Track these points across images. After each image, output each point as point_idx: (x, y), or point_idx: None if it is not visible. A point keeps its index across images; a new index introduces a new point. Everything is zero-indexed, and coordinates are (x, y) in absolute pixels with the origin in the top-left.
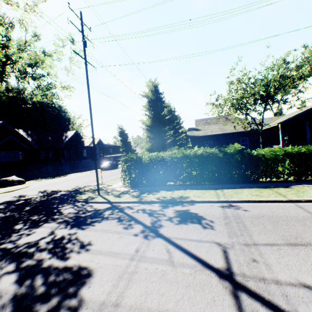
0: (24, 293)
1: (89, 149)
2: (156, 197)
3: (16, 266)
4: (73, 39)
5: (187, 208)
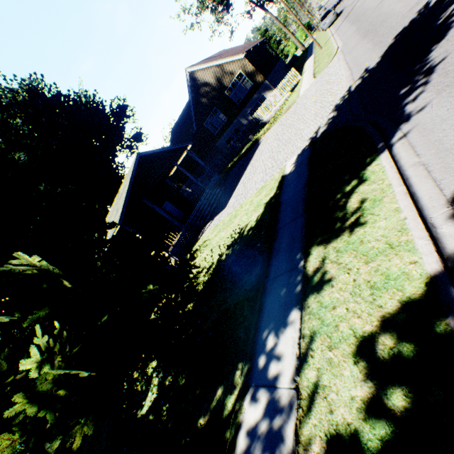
0: None
1: None
2: None
3: None
4: None
5: None
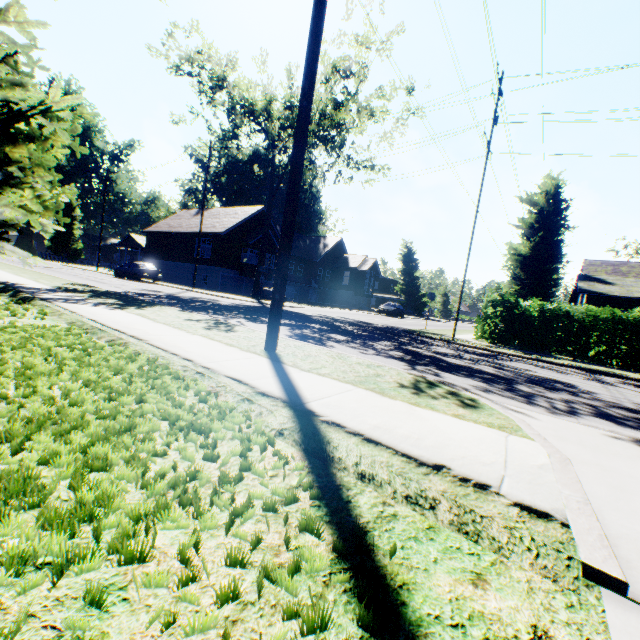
0: (520, 375)
1: (355, 275)
2: (563, 362)
3: (474, 362)
4: (413, 88)
5: (635, 383)
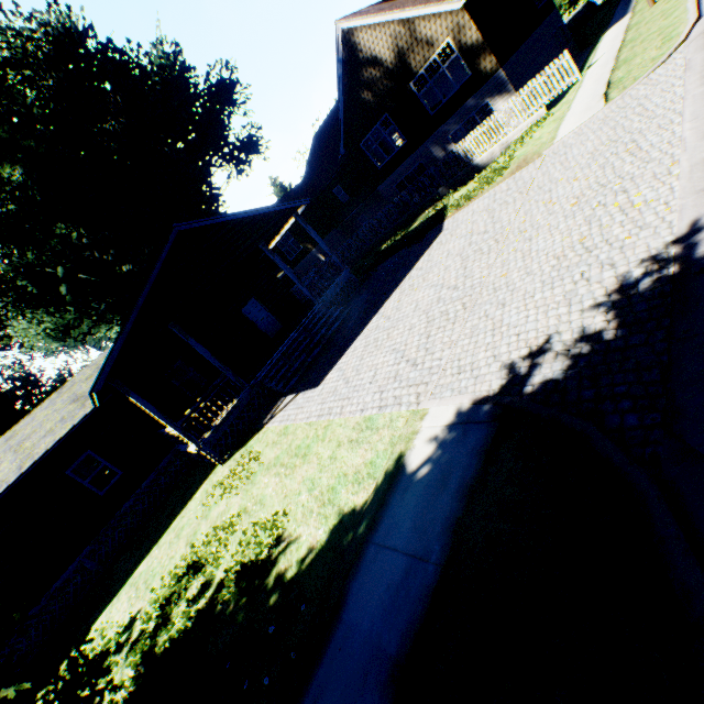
0: None
1: None
2: None
3: None
4: None
5: None
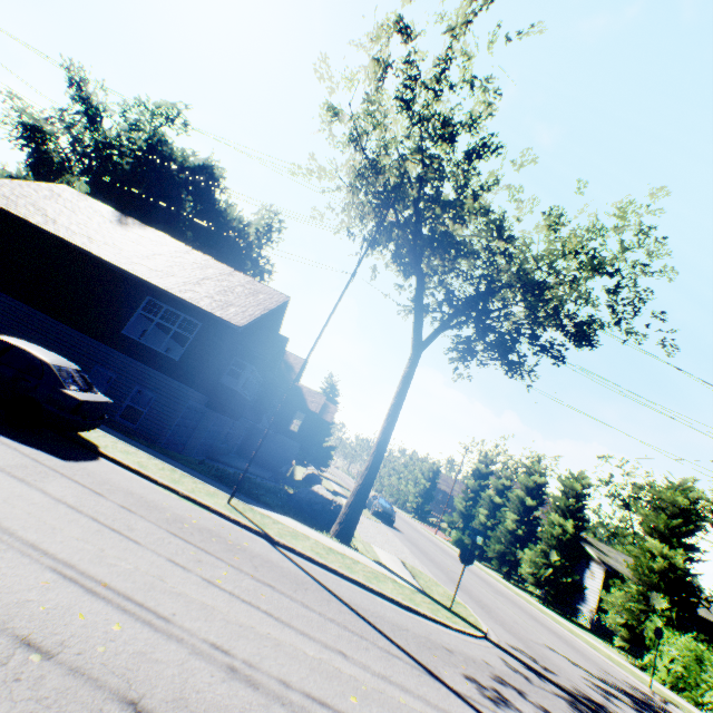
0: None
1: (312, 421)
2: None
3: None
4: None
5: None
